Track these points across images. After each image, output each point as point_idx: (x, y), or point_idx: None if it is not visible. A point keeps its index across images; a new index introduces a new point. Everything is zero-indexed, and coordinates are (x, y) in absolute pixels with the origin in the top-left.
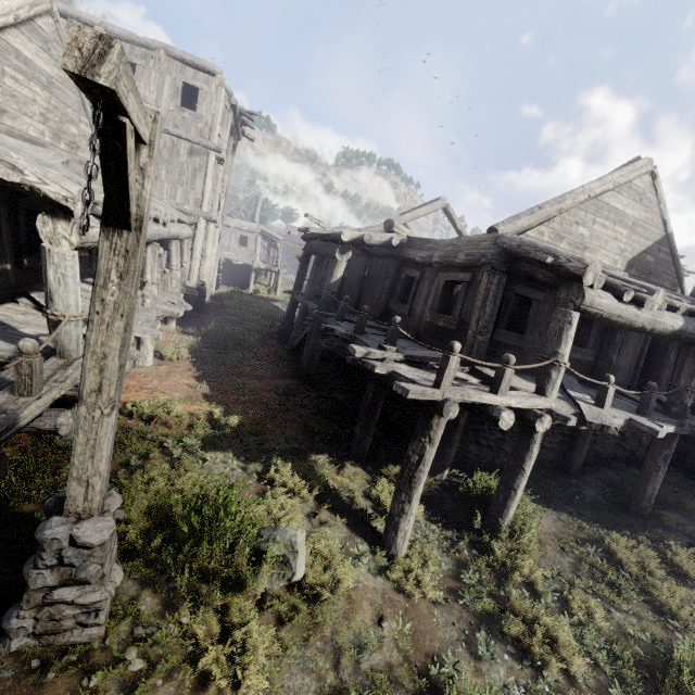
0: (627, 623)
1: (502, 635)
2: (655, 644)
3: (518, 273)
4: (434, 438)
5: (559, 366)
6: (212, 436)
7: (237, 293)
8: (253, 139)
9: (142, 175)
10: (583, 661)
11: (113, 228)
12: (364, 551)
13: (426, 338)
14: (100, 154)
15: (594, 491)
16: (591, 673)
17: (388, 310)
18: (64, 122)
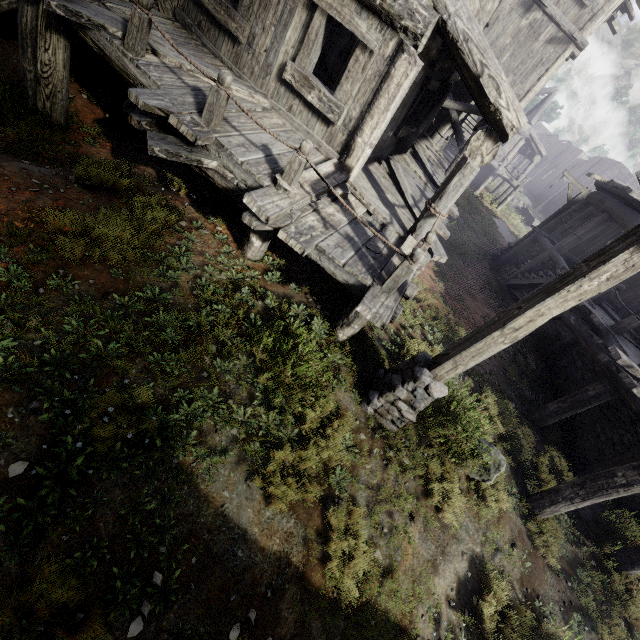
0: None
1: (592, 630)
2: None
3: None
4: None
5: None
6: (446, 335)
7: (469, 193)
8: (617, 31)
9: None
10: None
11: None
12: (515, 493)
13: None
14: None
15: None
16: None
17: None
18: None
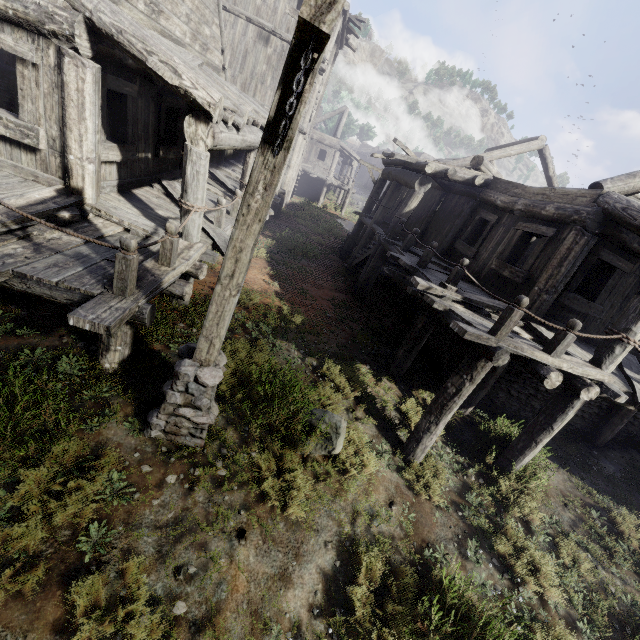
0: (610, 582)
1: (490, 549)
2: (633, 607)
3: (611, 237)
4: (476, 378)
5: (627, 343)
6: (280, 327)
7: (308, 205)
8: (355, 49)
9: (301, 100)
10: (559, 594)
11: (268, 146)
12: (386, 450)
13: (485, 284)
14: (284, 83)
15: (614, 467)
16: (563, 605)
17: (451, 248)
18: (201, 23)
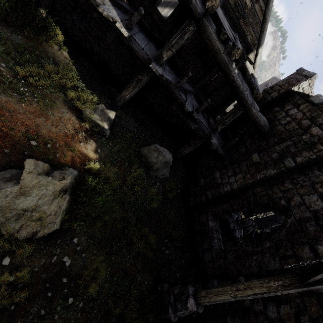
0: None
1: None
2: None
3: None
4: None
5: None
6: None
7: None
8: None
9: None
10: None
11: None
12: None
13: None
14: None
15: None
16: None
17: None
18: None
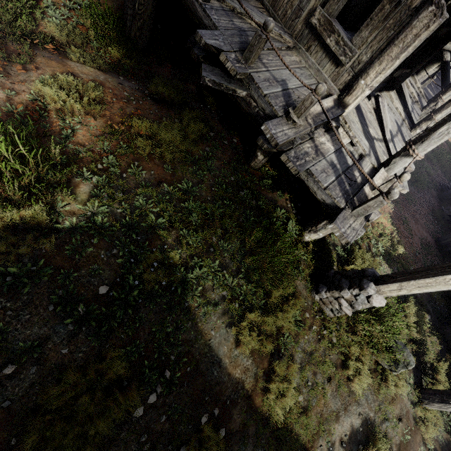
0: None
1: None
2: None
3: None
4: None
5: None
6: (386, 250)
7: None
8: None
9: None
10: None
11: None
12: (411, 383)
13: None
14: None
15: None
16: None
17: None
18: None
